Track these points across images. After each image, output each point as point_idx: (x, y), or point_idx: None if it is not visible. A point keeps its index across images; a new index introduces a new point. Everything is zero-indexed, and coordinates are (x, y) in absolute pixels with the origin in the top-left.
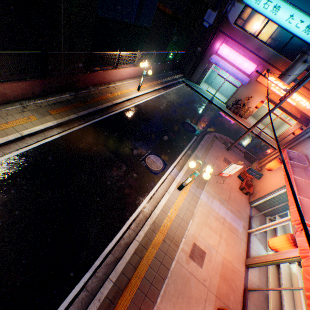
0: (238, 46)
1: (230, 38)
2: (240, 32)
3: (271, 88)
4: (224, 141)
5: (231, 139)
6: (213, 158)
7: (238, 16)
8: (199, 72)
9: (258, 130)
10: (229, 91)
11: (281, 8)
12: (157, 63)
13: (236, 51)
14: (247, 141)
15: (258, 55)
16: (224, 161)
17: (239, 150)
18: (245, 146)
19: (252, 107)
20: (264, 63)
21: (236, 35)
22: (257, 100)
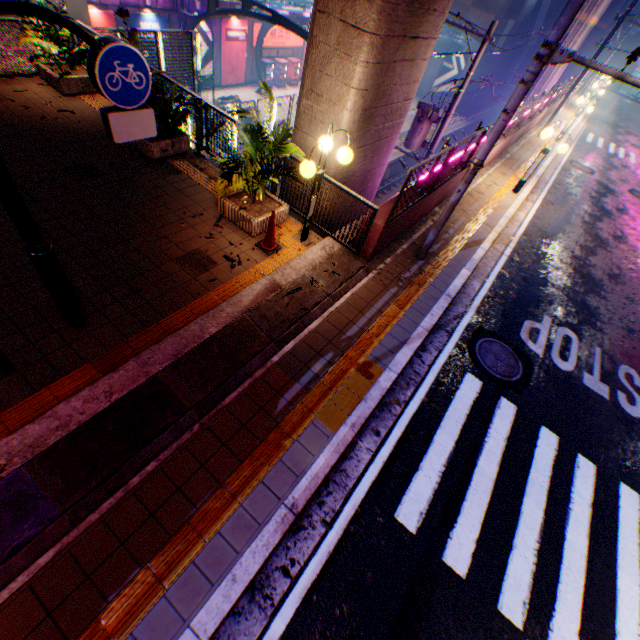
0: None
1: None
2: None
3: None
4: None
5: None
6: None
7: None
8: None
9: None
10: None
11: None
12: None
13: None
14: None
15: None
16: None
17: None
18: None
19: None
20: None
21: None
22: None
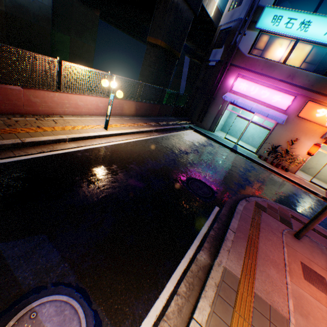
0: (259, 77)
1: (247, 69)
2: (260, 61)
3: (326, 124)
4: (281, 215)
5: (288, 208)
6: (275, 270)
7: (252, 45)
8: (212, 115)
9: (322, 189)
10: (256, 138)
11: (312, 22)
12: (149, 102)
13: (258, 83)
14: (317, 210)
15: (293, 83)
16: (307, 278)
17: (319, 234)
18: (321, 222)
19: (301, 154)
20: (304, 91)
21: (254, 65)
22: (306, 143)
